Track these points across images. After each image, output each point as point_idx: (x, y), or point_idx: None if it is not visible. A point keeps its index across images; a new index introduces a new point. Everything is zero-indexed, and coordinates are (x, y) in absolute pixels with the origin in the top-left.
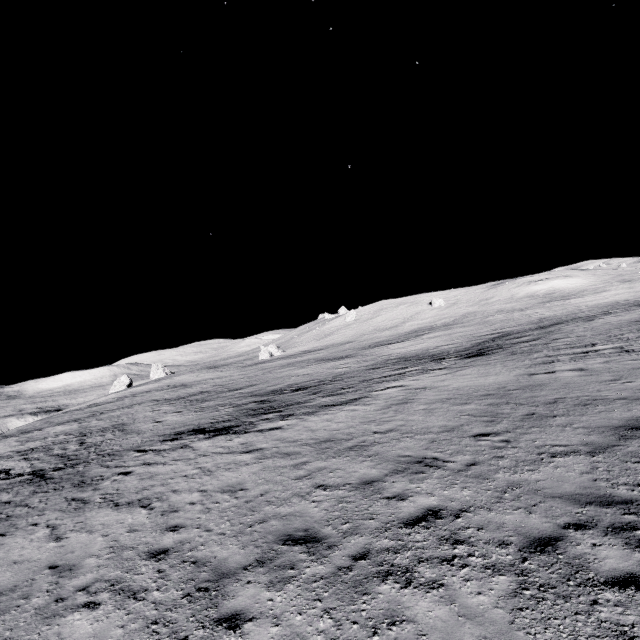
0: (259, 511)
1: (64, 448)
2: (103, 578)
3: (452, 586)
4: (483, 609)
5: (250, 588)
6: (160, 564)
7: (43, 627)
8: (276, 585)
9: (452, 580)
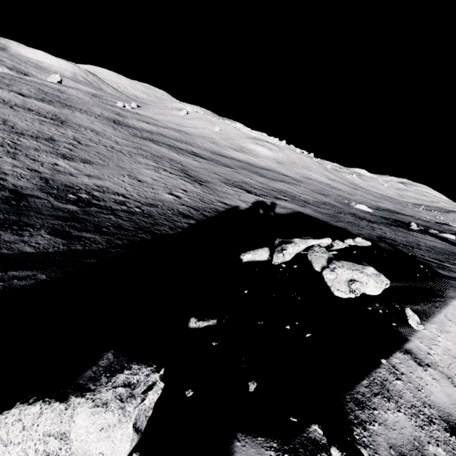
0: None
1: None
2: None
3: None
4: None
5: None
6: None
7: None
8: None
9: None
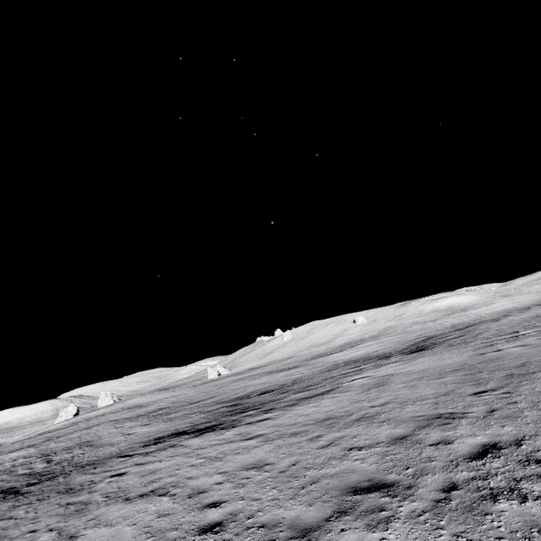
0: (302, 476)
1: (30, 468)
2: None
3: None
4: None
5: (349, 534)
6: (221, 535)
7: None
8: (378, 526)
9: None
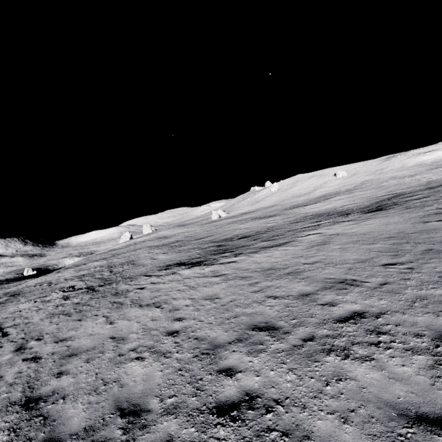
0: (232, 311)
1: (101, 274)
2: (143, 345)
3: (381, 360)
4: (408, 375)
5: (235, 354)
6: (175, 339)
7: (115, 368)
8: (252, 353)
9: (380, 356)
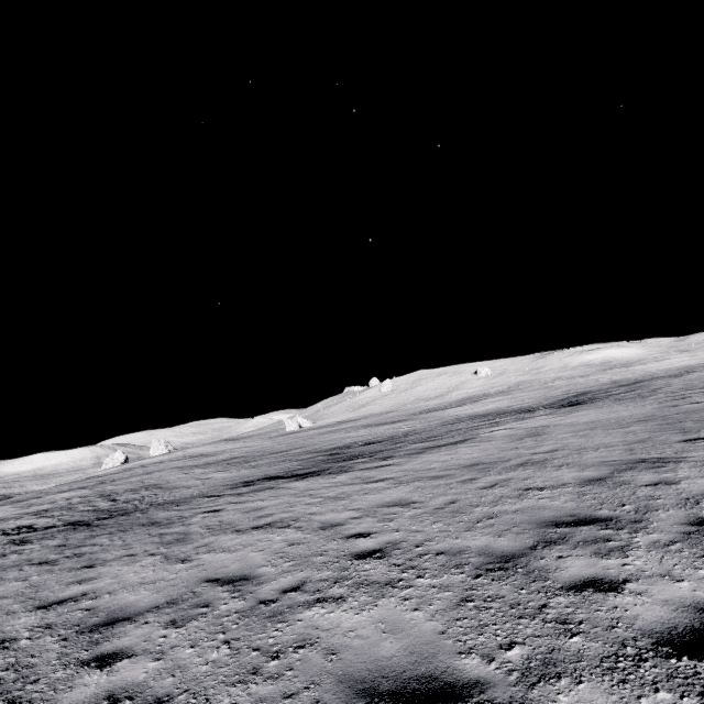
0: (470, 512)
1: (92, 505)
2: (311, 579)
3: None
4: None
5: (573, 560)
6: (387, 560)
7: (276, 624)
8: (611, 554)
9: None
